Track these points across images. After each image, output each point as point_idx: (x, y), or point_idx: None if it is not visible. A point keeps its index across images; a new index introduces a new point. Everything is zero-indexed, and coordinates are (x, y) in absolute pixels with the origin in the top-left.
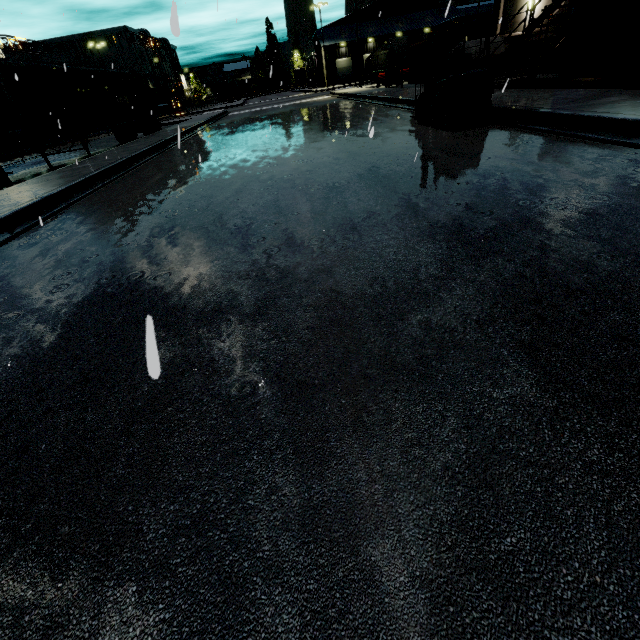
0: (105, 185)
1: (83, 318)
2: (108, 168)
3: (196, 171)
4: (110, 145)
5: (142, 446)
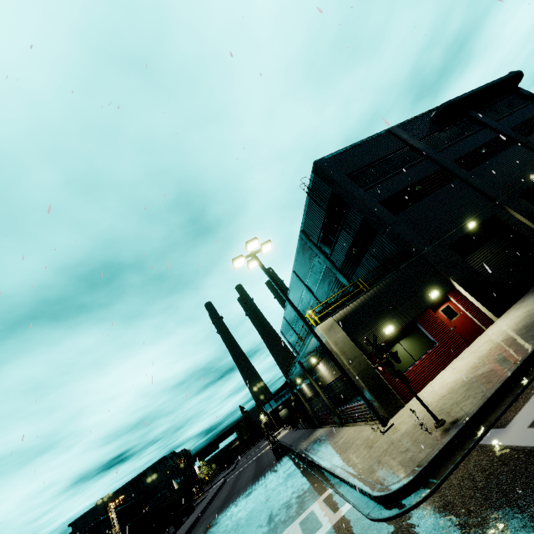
0: (191, 532)
1: (207, 533)
2: (189, 527)
3: (217, 511)
4: (170, 533)
5: (218, 528)
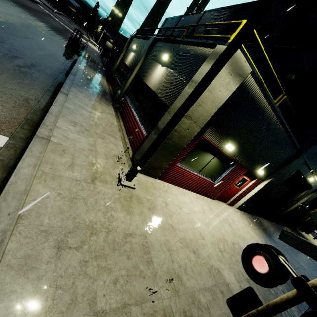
0: None
1: None
2: None
3: None
4: None
5: None
